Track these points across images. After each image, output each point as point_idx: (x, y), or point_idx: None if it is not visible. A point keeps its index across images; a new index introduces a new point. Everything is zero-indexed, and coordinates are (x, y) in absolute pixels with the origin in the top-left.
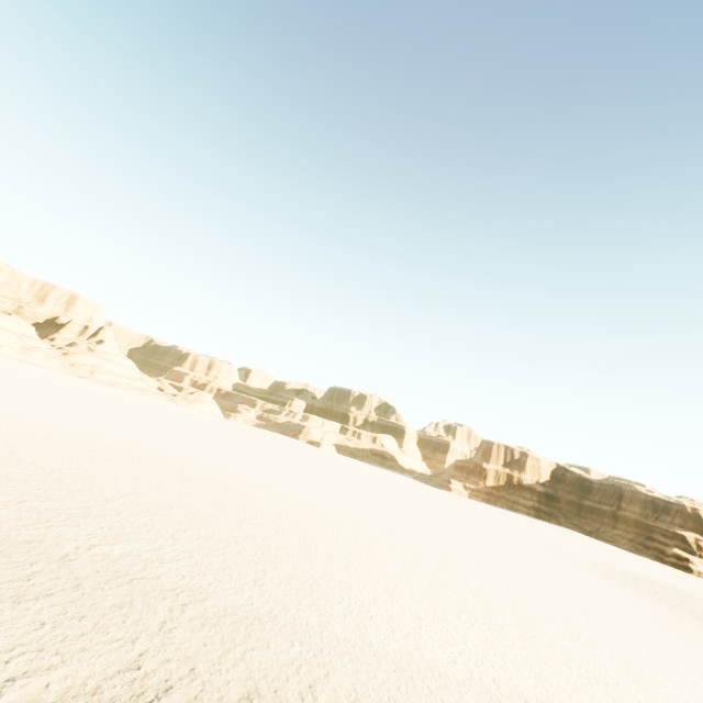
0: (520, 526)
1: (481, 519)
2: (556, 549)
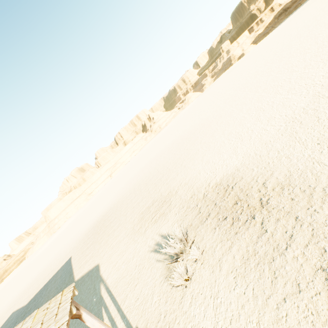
0: None
1: None
2: None
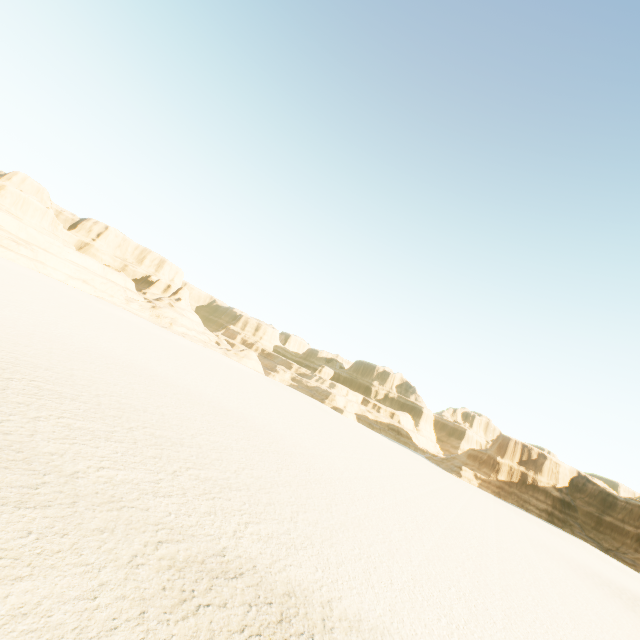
0: (527, 526)
1: (487, 510)
2: (562, 557)
